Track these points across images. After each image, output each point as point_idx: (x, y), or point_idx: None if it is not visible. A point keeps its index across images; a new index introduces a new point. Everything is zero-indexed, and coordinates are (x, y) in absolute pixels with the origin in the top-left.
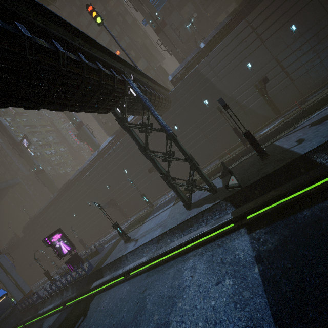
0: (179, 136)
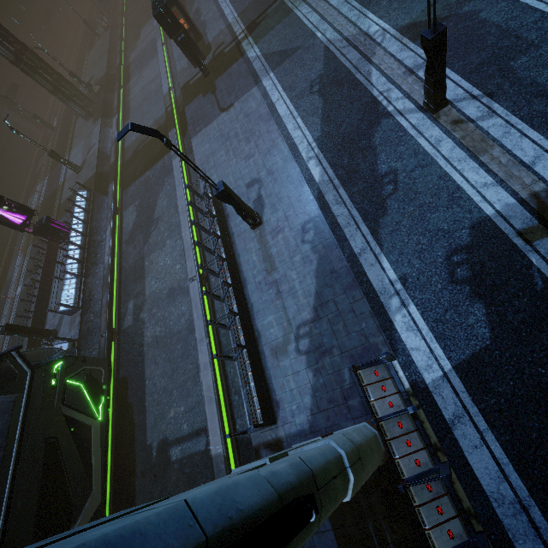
0: None
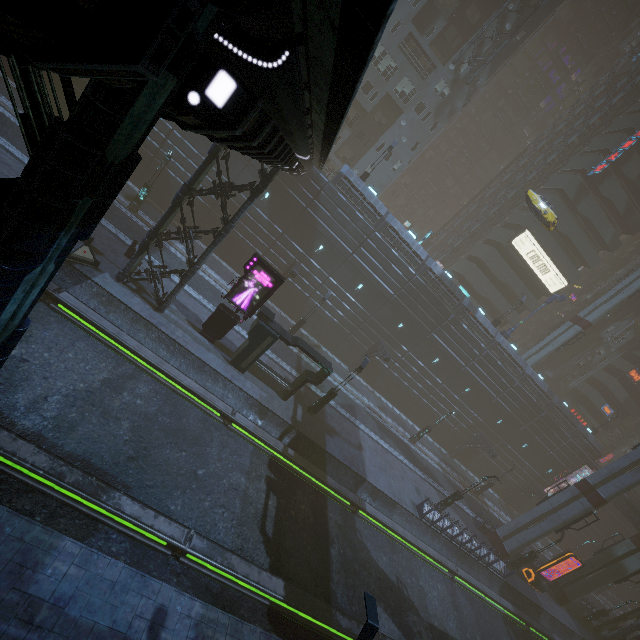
0: None
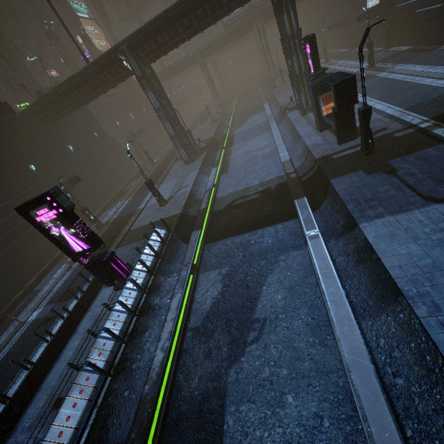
0: (75, 158)
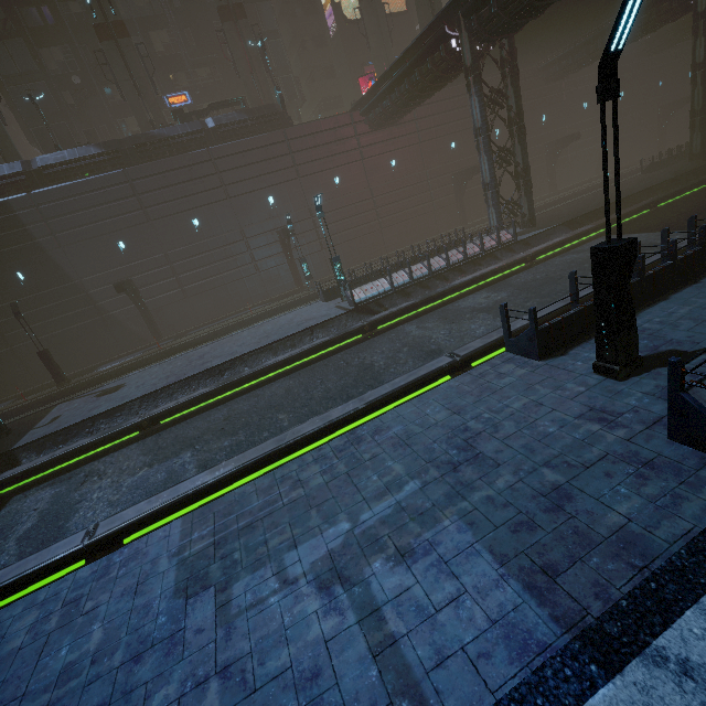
0: None
